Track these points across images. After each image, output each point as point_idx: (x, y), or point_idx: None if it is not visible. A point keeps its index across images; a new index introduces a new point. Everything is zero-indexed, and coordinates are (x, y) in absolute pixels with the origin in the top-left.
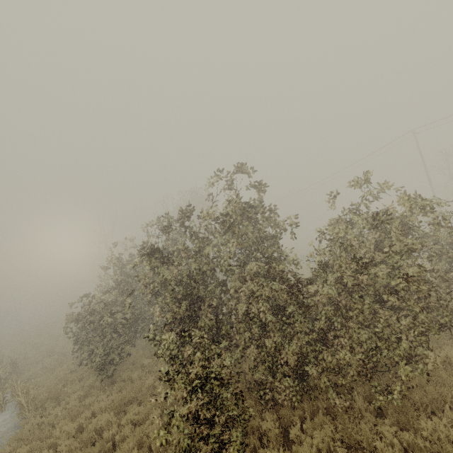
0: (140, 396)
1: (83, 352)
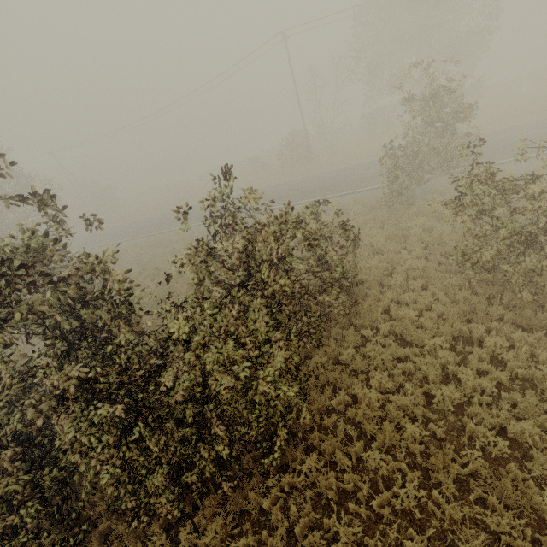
0: None
1: None
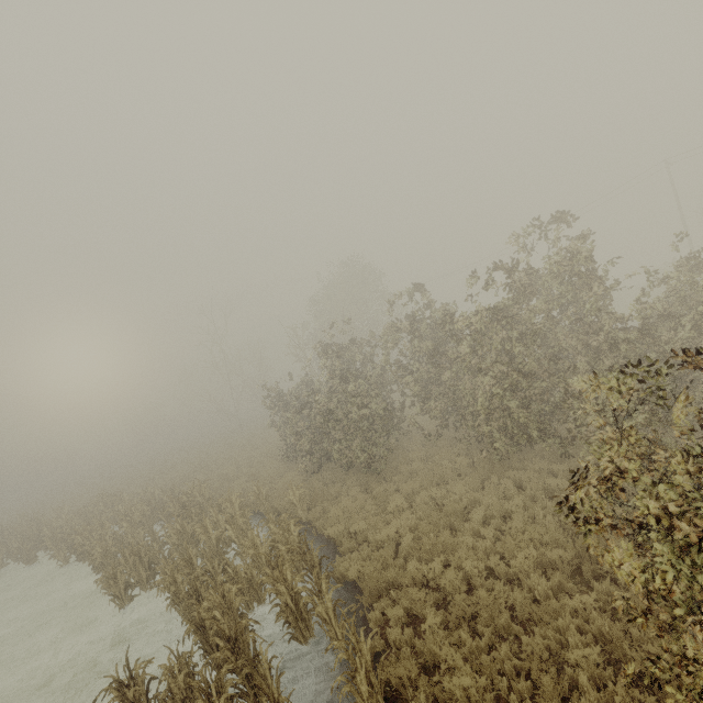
0: (446, 477)
1: (311, 459)
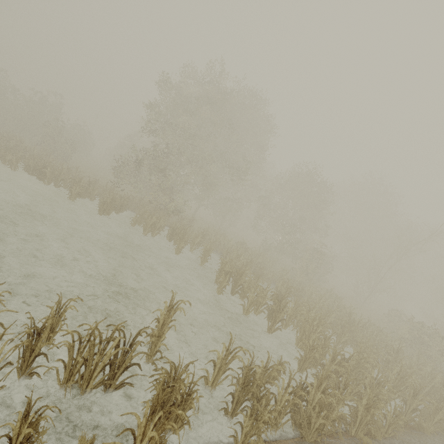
0: None
1: None
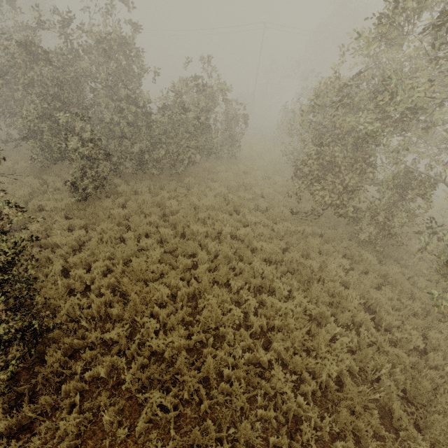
0: (2, 172)
1: None
